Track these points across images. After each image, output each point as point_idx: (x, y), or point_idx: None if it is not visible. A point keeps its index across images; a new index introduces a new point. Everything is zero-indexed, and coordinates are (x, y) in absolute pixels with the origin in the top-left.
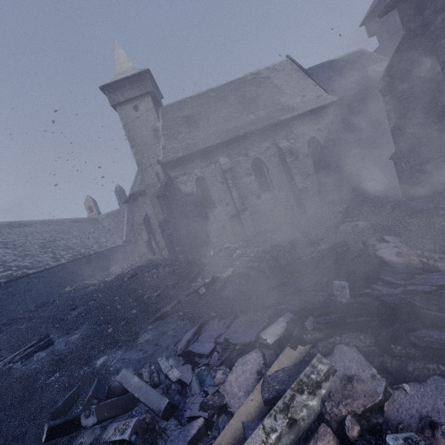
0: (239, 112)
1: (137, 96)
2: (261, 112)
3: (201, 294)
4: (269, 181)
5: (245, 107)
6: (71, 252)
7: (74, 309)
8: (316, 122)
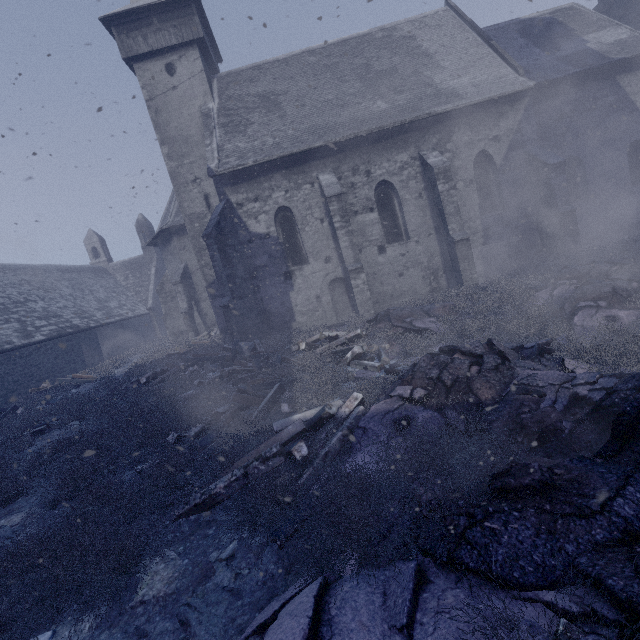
0: (359, 94)
1: (173, 46)
2: (399, 98)
3: (297, 459)
4: (401, 225)
5: (370, 86)
6: (56, 322)
7: (42, 431)
8: (493, 125)
